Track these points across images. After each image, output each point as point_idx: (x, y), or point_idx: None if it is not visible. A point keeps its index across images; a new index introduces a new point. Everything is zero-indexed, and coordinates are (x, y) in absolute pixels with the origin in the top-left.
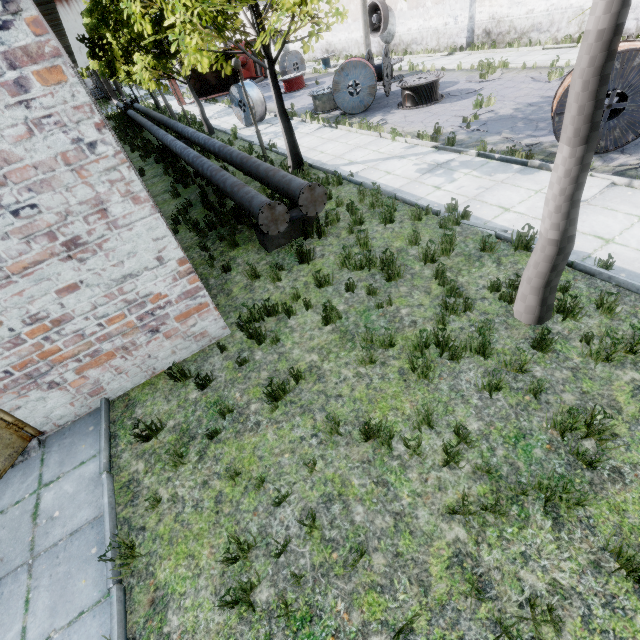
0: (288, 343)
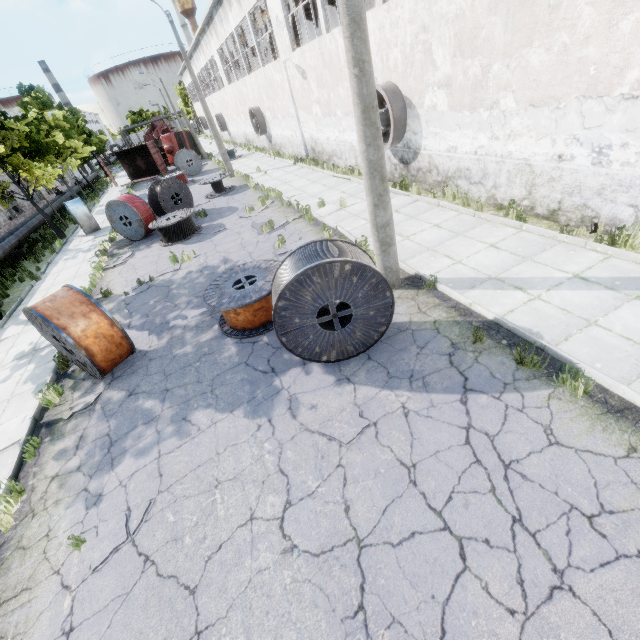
0: None
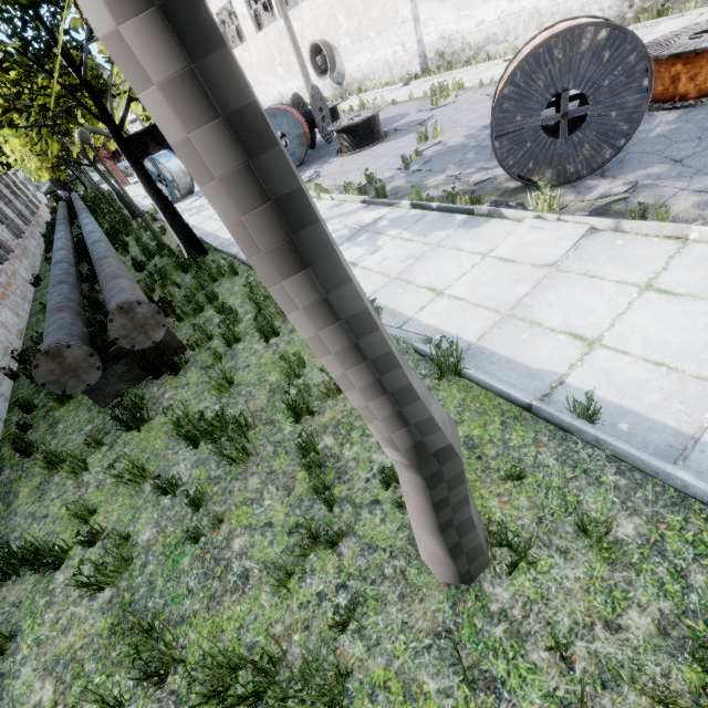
0: (26, 642)
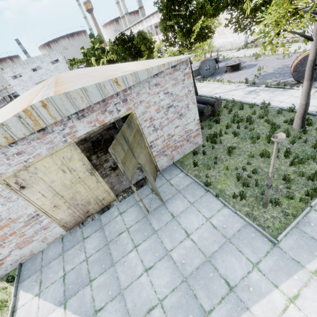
0: (224, 143)
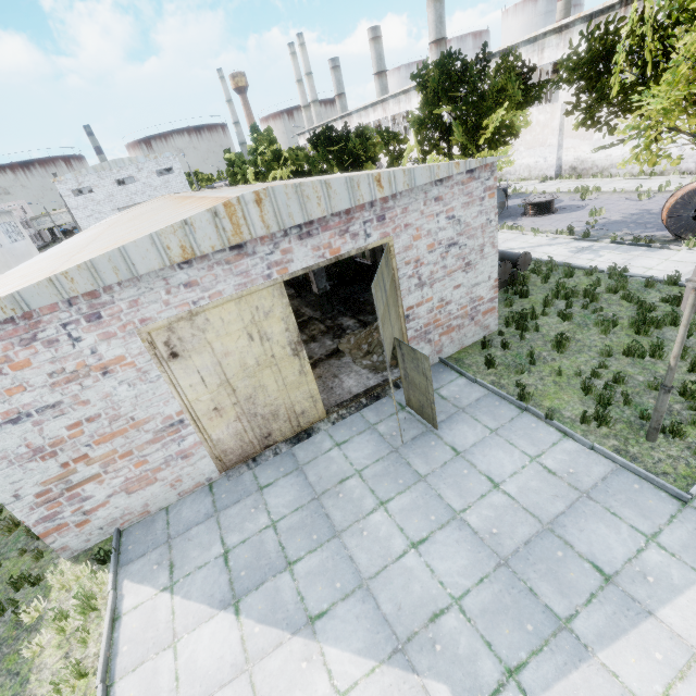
0: (543, 331)
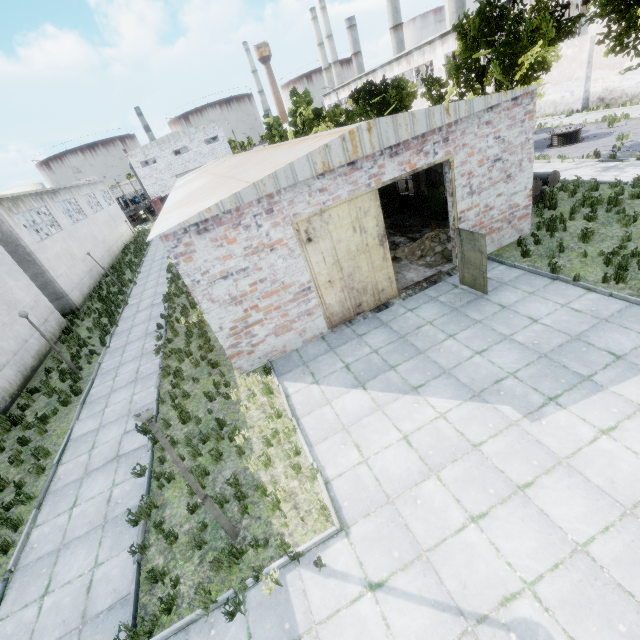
0: (570, 230)
